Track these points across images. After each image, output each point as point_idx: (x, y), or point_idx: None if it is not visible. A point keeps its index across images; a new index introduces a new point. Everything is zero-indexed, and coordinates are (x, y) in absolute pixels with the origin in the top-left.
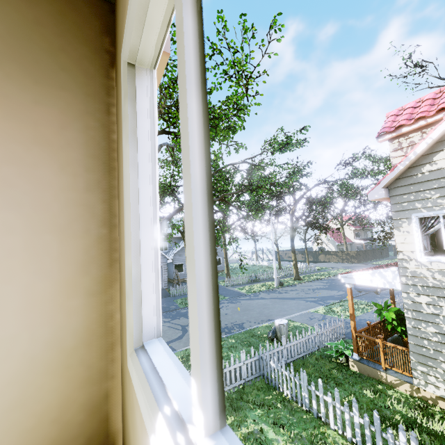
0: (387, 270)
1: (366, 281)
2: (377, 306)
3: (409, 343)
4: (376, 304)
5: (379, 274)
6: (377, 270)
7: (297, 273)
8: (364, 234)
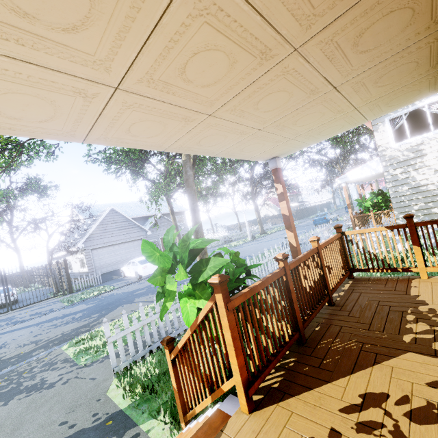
0: (372, 161)
1: (357, 176)
2: (358, 201)
3: (392, 204)
4: (357, 200)
5: (367, 166)
6: (365, 164)
7: (262, 228)
8: (296, 199)
